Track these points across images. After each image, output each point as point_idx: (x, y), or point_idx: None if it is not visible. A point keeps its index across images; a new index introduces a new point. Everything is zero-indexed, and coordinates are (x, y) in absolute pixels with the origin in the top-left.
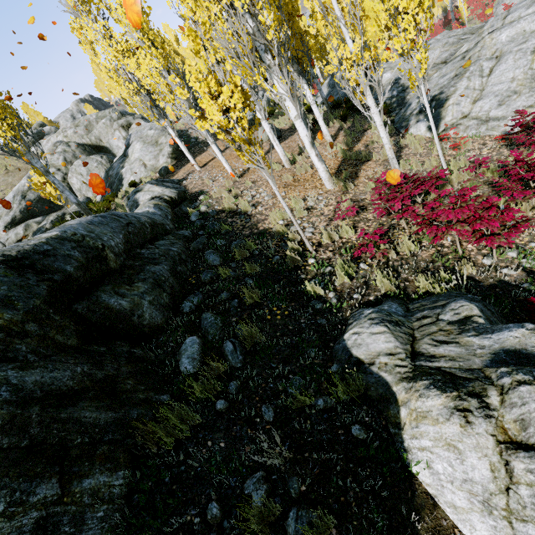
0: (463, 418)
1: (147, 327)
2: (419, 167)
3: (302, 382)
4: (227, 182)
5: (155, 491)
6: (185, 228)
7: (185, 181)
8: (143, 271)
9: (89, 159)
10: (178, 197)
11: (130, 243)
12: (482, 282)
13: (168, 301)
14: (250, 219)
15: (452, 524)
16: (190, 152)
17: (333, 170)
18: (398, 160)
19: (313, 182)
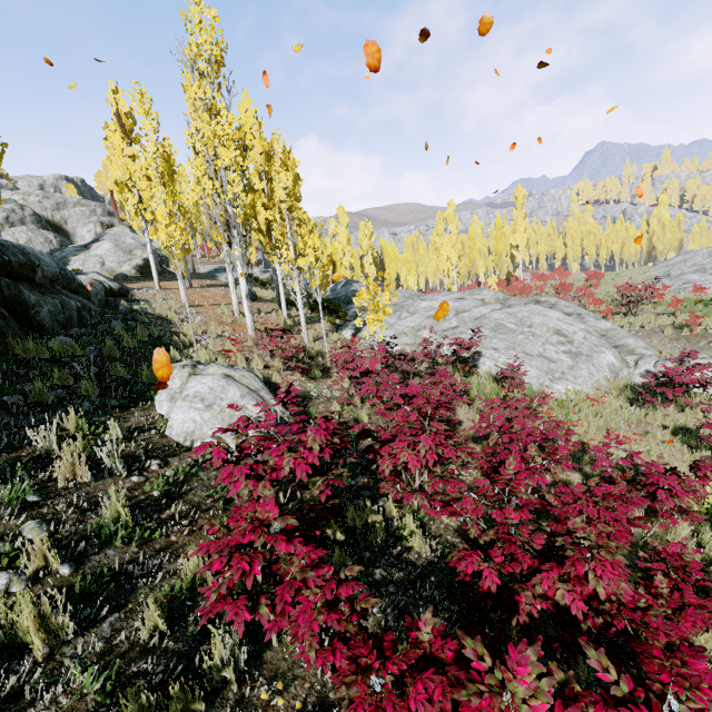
0: (183, 366)
1: (37, 322)
2: (319, 346)
3: (126, 370)
4: (175, 303)
5: (2, 361)
6: (109, 310)
7: (136, 290)
8: (56, 295)
9: (38, 231)
10: (119, 291)
11: (57, 279)
12: (278, 386)
13: (62, 321)
14: (170, 324)
15: (155, 410)
16: (161, 275)
17: (267, 329)
18: (315, 341)
19: (243, 328)
